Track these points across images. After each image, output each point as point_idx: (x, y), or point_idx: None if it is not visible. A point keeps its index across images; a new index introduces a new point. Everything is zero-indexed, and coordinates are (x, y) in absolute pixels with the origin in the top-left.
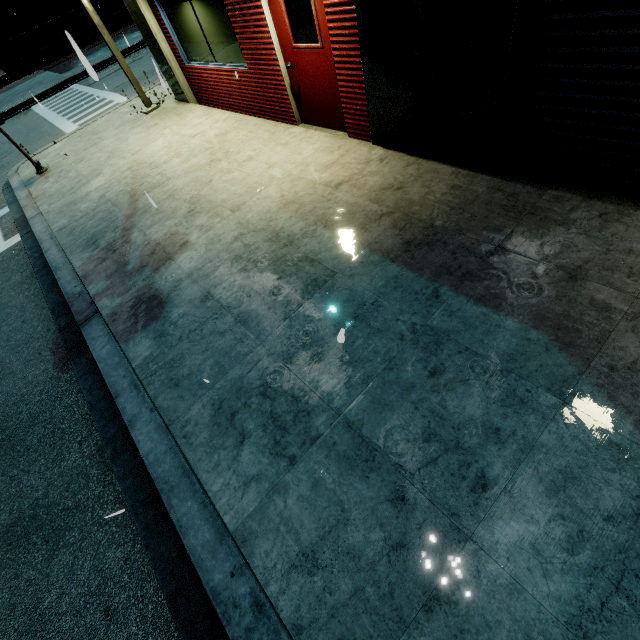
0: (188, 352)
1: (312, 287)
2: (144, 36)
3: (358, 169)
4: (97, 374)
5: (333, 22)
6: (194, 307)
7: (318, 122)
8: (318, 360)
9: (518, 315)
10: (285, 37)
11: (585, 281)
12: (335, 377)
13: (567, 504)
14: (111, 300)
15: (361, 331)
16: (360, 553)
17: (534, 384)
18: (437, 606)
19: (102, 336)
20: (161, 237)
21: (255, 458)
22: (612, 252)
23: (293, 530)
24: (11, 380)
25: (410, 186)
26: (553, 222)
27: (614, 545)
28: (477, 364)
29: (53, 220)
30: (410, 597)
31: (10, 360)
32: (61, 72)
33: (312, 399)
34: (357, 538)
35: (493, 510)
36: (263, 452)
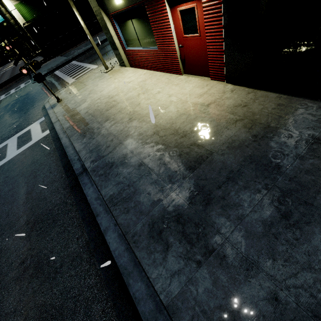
0: (133, 193)
1: (200, 160)
2: (107, 37)
3: (219, 96)
4: (85, 202)
5: (208, 22)
6: (135, 169)
7: (193, 73)
8: (208, 203)
9: None
10: (179, 32)
11: None
12: (220, 214)
13: None
14: (92, 163)
15: (232, 187)
16: None
17: None
18: None
19: (88, 182)
20: (116, 132)
21: (176, 260)
22: None
23: (204, 310)
24: (44, 202)
25: (251, 104)
26: None
27: None
28: (314, 212)
29: (64, 123)
30: None
31: (44, 191)
32: (67, 56)
33: (207, 226)
34: None
35: None
36: (180, 256)
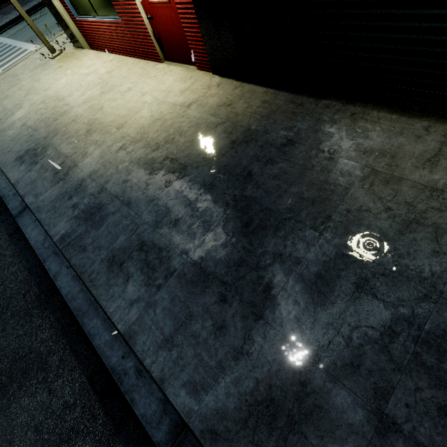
0: (91, 228)
1: (171, 177)
2: None
3: (203, 93)
4: (31, 249)
5: None
6: (93, 197)
7: (176, 59)
8: (175, 224)
9: (298, 184)
10: None
11: (339, 159)
12: (186, 234)
13: (316, 292)
14: (36, 198)
15: (202, 203)
16: (199, 334)
17: (304, 225)
18: (241, 356)
19: (31, 223)
20: (68, 151)
21: (136, 289)
22: (356, 139)
23: (159, 327)
24: None
25: (236, 103)
26: (323, 121)
27: (339, 310)
28: (272, 216)
29: None
30: (226, 354)
31: None
32: None
33: (171, 249)
34: (197, 326)
35: (275, 300)
36: (141, 284)
